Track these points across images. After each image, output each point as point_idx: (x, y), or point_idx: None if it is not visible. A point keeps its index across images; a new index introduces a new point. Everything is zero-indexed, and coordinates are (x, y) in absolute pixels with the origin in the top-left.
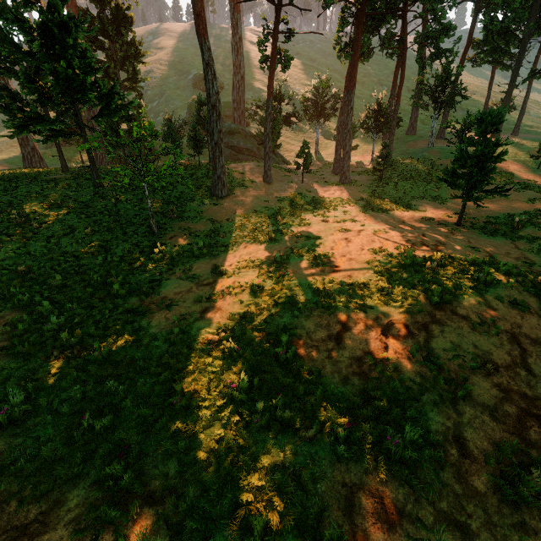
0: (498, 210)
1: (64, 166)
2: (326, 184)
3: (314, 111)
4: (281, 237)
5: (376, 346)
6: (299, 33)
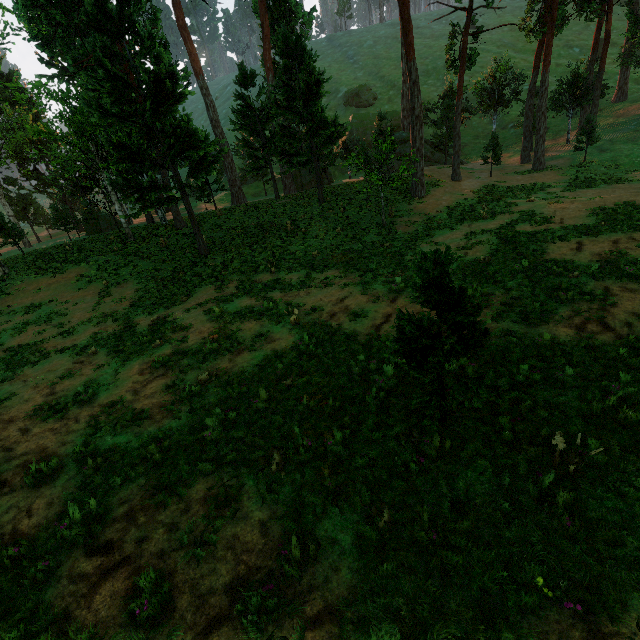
0: None
1: (277, 194)
2: (517, 174)
3: (490, 100)
4: (494, 216)
5: (609, 248)
6: (490, 29)
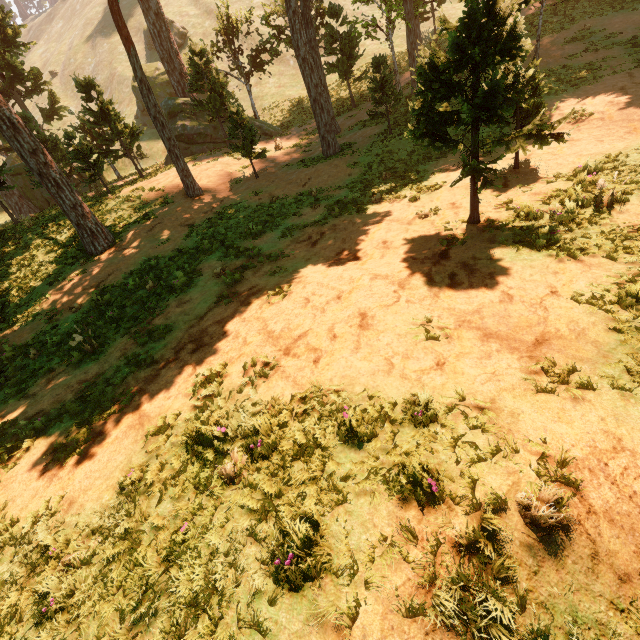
0: (590, 148)
1: None
2: (299, 166)
3: None
4: (117, 339)
5: None
6: None
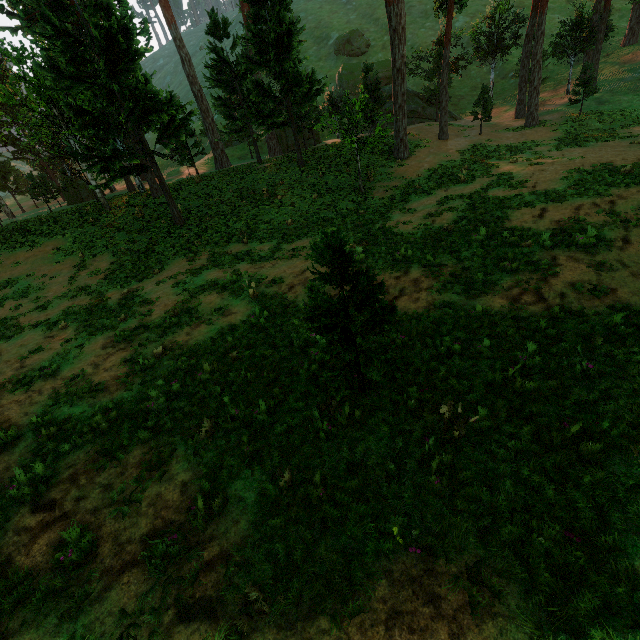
0: None
1: (259, 158)
2: (509, 131)
3: (488, 46)
4: (473, 179)
5: (570, 215)
6: None
